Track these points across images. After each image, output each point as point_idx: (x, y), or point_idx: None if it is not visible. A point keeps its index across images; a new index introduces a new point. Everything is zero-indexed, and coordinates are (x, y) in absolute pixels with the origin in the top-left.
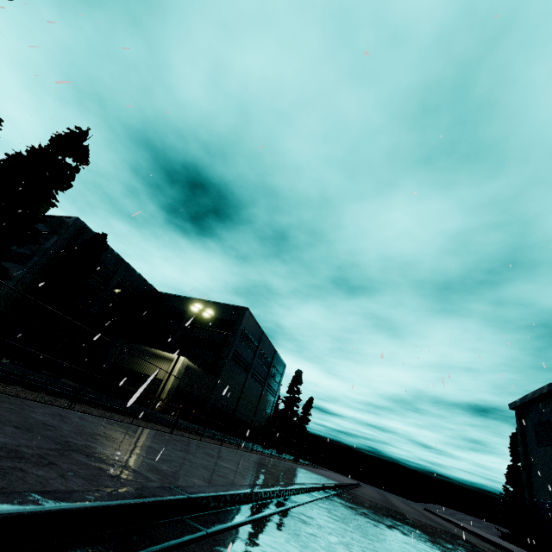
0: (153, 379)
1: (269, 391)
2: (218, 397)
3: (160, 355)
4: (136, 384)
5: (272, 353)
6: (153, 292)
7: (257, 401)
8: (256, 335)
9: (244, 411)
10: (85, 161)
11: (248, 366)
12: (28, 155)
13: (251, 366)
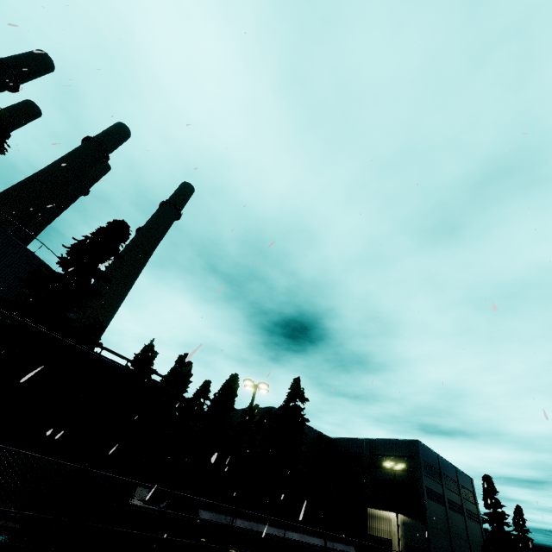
0: (381, 539)
1: (470, 517)
2: (433, 542)
3: (376, 514)
4: (369, 546)
5: (454, 471)
6: (326, 440)
7: (465, 534)
8: (434, 461)
9: (460, 551)
10: (306, 400)
11: (441, 497)
12: (278, 408)
13: (444, 496)
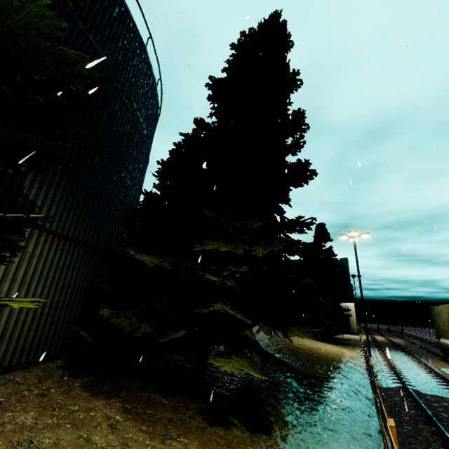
0: None
1: None
2: None
3: None
4: None
5: None
6: None
7: None
8: None
9: None
10: (330, 240)
11: None
12: None
13: None
